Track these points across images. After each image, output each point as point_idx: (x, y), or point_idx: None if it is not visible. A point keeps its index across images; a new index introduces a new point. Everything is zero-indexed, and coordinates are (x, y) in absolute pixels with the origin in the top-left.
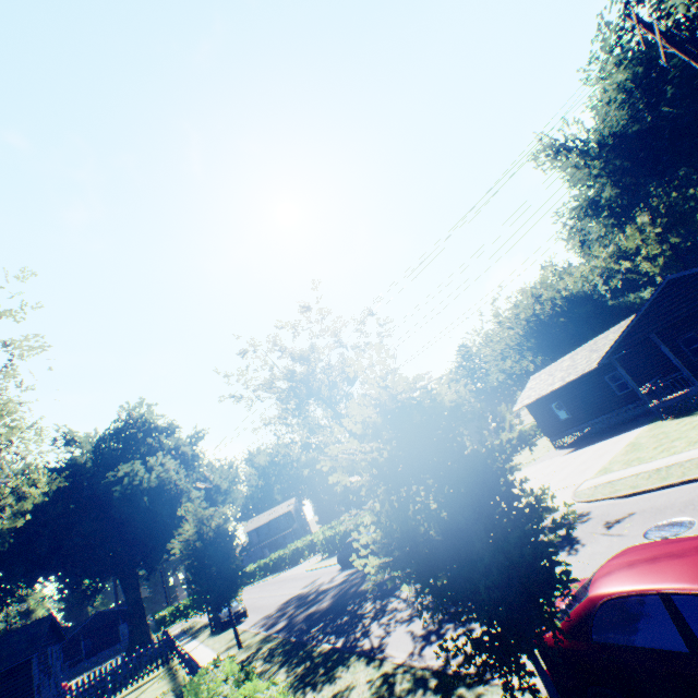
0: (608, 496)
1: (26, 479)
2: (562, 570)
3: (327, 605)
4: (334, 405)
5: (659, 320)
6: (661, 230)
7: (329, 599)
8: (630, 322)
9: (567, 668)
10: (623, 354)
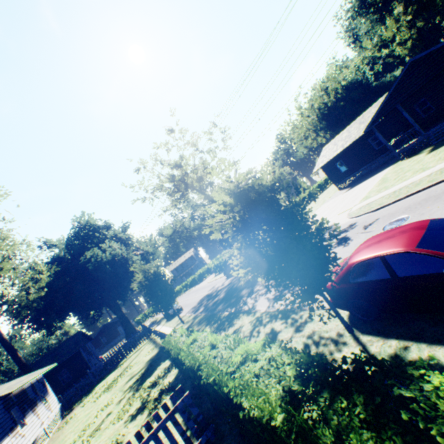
0: (366, 212)
1: (34, 271)
2: (333, 256)
3: (223, 296)
4: (203, 191)
5: (403, 93)
6: (411, 17)
7: (224, 293)
8: (384, 99)
9: (339, 296)
10: (380, 122)
